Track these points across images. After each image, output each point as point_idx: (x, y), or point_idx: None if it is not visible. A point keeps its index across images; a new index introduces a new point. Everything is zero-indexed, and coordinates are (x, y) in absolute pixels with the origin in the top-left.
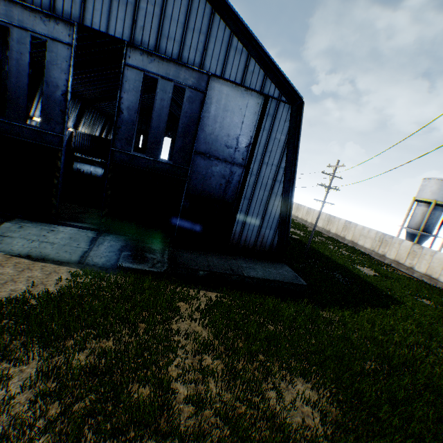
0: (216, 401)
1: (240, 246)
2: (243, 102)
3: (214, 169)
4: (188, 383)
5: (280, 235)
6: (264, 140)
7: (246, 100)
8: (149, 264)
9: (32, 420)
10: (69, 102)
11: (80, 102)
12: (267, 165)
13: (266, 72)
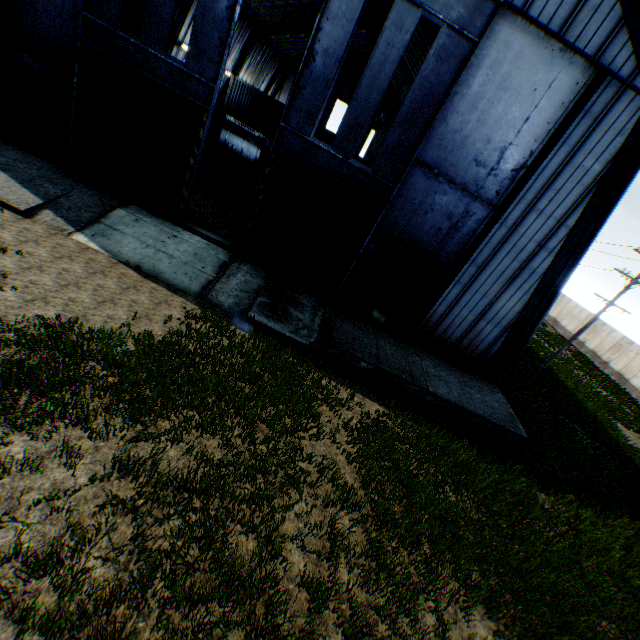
0: (342, 602)
1: (434, 336)
2: (544, 77)
3: (439, 199)
4: (308, 552)
5: (508, 341)
6: (555, 166)
7: (554, 73)
8: (292, 326)
9: (95, 533)
10: (235, 24)
11: (250, 29)
12: (539, 214)
13: (626, 12)
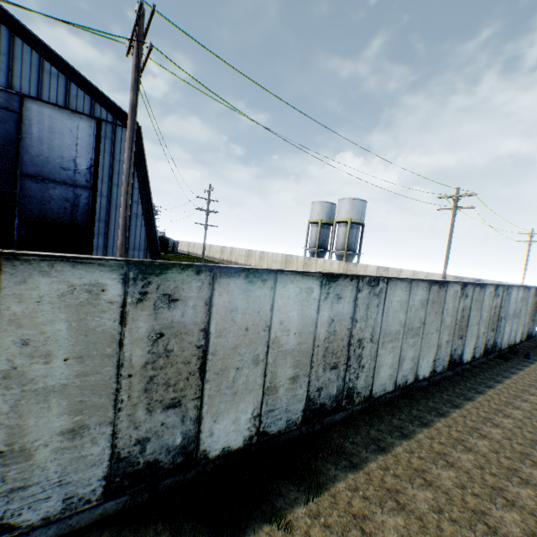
0: None
1: None
2: (73, 125)
3: (54, 192)
4: None
5: (153, 256)
6: (109, 162)
7: (77, 123)
8: None
9: None
10: None
11: None
12: (118, 186)
13: (92, 97)
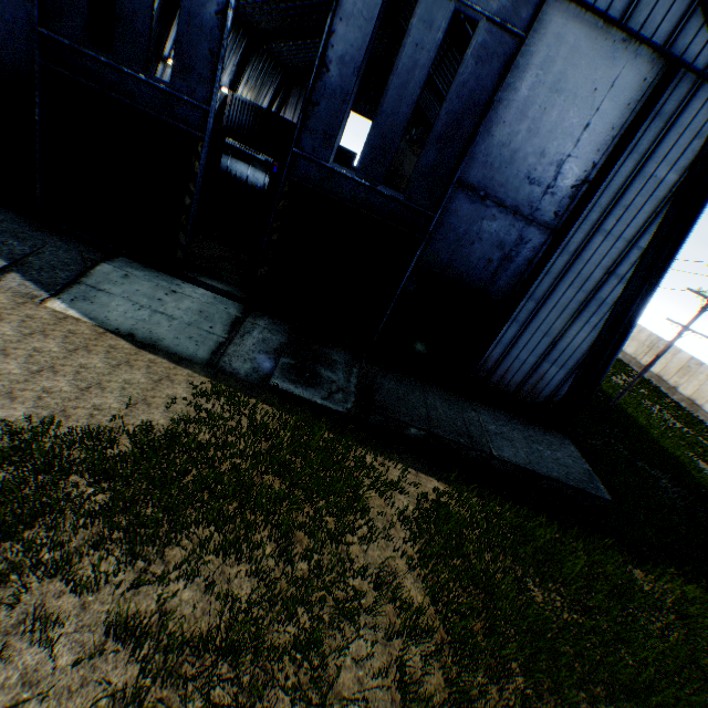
0: None
1: (489, 384)
2: (606, 74)
3: (487, 225)
4: None
5: (576, 383)
6: (622, 178)
7: (617, 69)
8: (324, 390)
9: None
10: (228, 32)
11: (246, 38)
12: (606, 235)
13: None
